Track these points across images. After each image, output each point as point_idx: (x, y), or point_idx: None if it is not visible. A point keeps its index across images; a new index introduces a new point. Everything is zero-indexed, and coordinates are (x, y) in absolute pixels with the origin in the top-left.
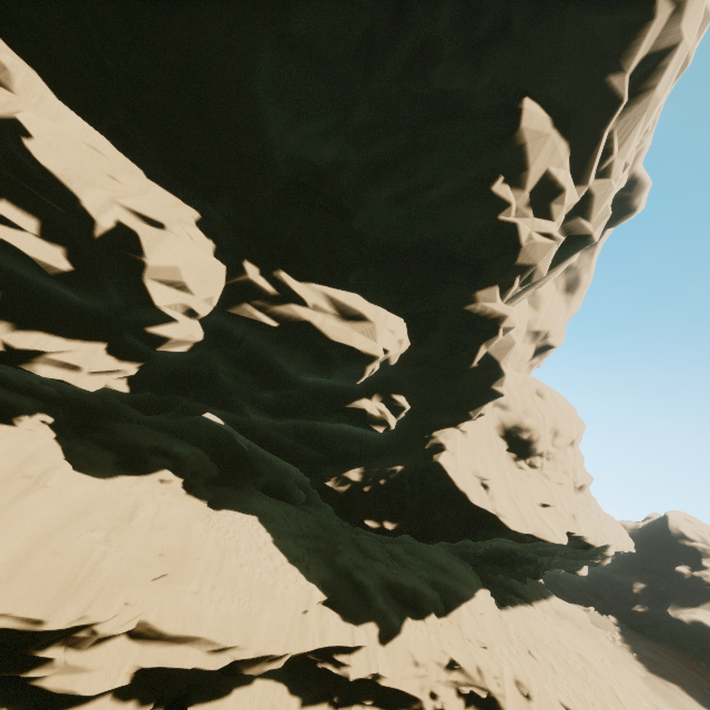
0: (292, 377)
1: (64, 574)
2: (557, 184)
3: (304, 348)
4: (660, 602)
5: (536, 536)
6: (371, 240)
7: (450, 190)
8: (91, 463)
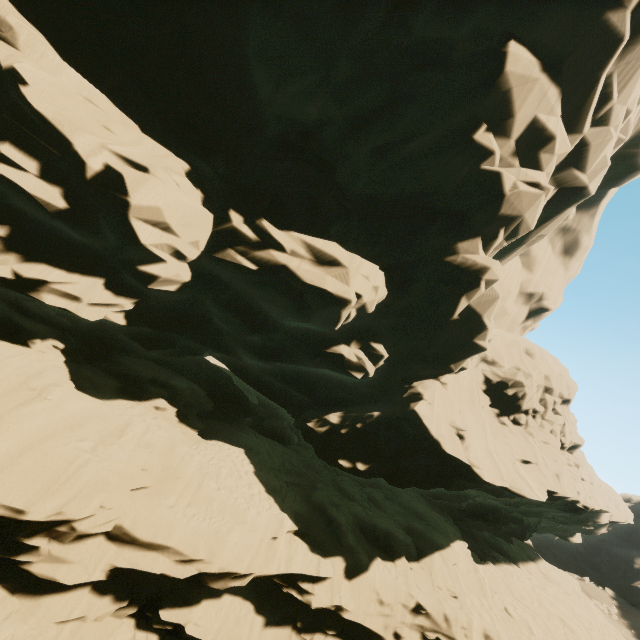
0: (275, 322)
1: (50, 473)
2: (546, 132)
3: (282, 292)
4: None
5: (512, 490)
6: (353, 194)
7: (431, 141)
8: (95, 386)
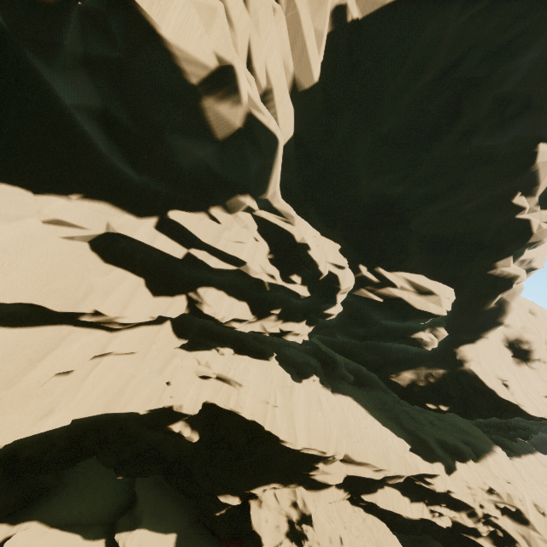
0: (376, 321)
1: (322, 432)
2: None
3: (395, 311)
4: None
5: (546, 419)
6: (420, 234)
7: (480, 203)
8: (290, 374)
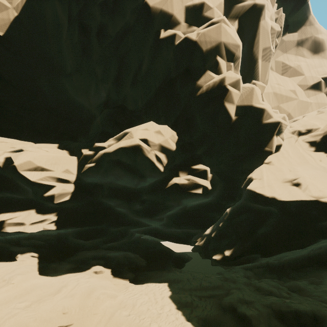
0: (135, 189)
1: None
2: (197, 5)
3: (113, 167)
4: None
5: None
6: (140, 109)
7: (148, 58)
8: (56, 271)
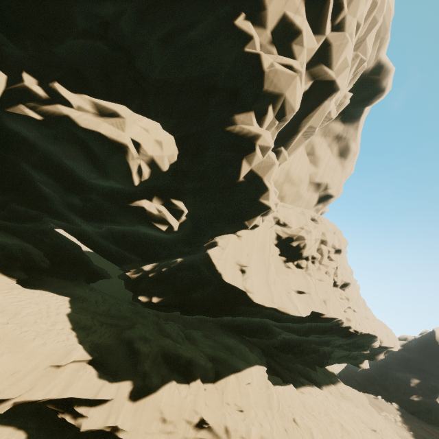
0: (86, 181)
1: None
2: (295, 26)
3: (70, 142)
4: (431, 394)
5: (279, 310)
6: (153, 79)
7: (205, 29)
8: None
